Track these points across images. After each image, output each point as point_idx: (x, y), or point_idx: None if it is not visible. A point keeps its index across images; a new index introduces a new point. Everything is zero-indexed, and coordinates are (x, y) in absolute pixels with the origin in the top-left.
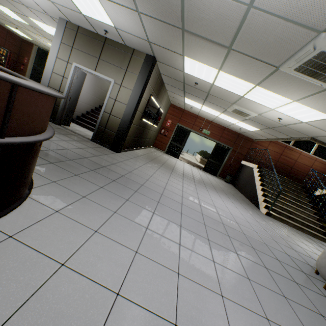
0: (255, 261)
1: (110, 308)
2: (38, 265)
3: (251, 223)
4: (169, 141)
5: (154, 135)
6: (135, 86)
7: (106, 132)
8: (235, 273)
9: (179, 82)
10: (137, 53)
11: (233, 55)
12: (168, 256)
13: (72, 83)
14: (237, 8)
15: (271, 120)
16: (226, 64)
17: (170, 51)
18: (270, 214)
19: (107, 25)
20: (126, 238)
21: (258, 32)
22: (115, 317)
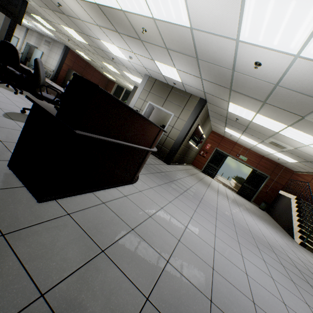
0: (273, 258)
1: (184, 229)
2: (154, 204)
3: (279, 242)
4: (207, 162)
5: (194, 155)
6: (189, 119)
7: (162, 148)
8: (254, 253)
9: (222, 117)
10: (193, 97)
11: (267, 106)
12: (208, 227)
13: (145, 114)
14: (267, 85)
15: (308, 155)
16: (262, 110)
17: (219, 98)
18: (305, 245)
19: (177, 81)
20: (185, 210)
21: (284, 97)
22: (187, 232)
